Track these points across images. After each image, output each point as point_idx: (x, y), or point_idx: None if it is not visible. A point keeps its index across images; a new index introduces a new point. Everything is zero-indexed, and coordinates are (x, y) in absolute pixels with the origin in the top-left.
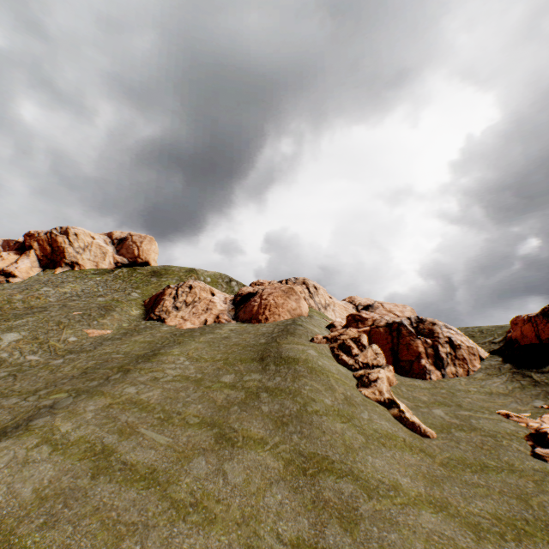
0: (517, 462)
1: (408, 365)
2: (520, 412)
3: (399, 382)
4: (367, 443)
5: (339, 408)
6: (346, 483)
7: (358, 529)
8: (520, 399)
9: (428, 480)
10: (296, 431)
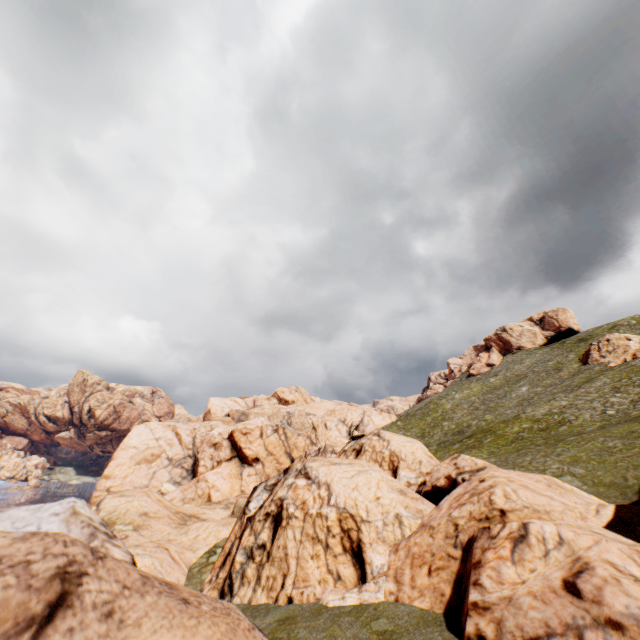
0: None
1: None
2: None
3: None
4: None
5: None
6: None
7: None
8: None
9: None
10: None
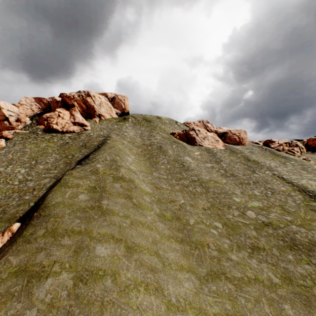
0: None
1: None
2: None
3: None
4: None
5: None
6: None
7: None
8: None
9: None
10: None
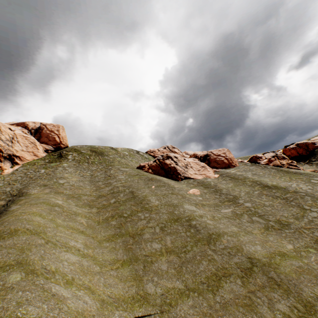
0: None
1: None
2: None
3: None
4: None
5: None
6: None
7: None
8: None
9: None
10: None
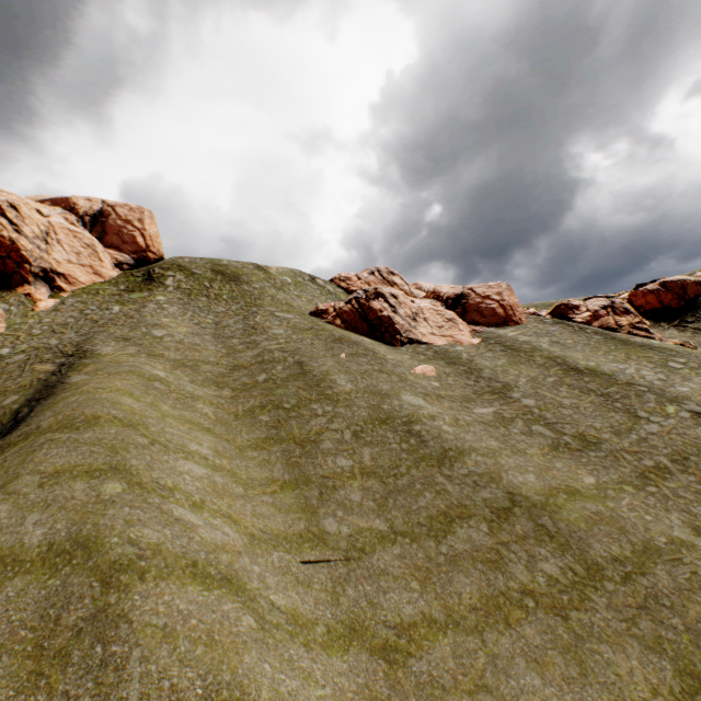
0: None
1: None
2: None
3: None
4: None
5: None
6: None
7: None
8: None
9: None
10: None
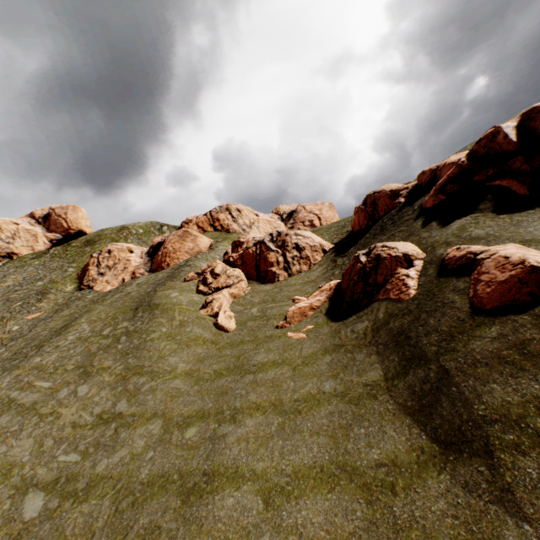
0: (261, 334)
1: (265, 275)
2: (307, 294)
3: (250, 291)
4: (177, 349)
5: (170, 332)
6: (144, 378)
7: (134, 399)
8: (317, 283)
9: (198, 361)
10: (132, 356)
